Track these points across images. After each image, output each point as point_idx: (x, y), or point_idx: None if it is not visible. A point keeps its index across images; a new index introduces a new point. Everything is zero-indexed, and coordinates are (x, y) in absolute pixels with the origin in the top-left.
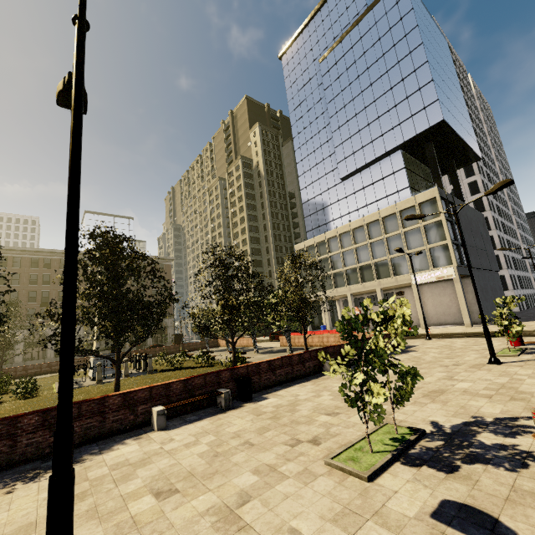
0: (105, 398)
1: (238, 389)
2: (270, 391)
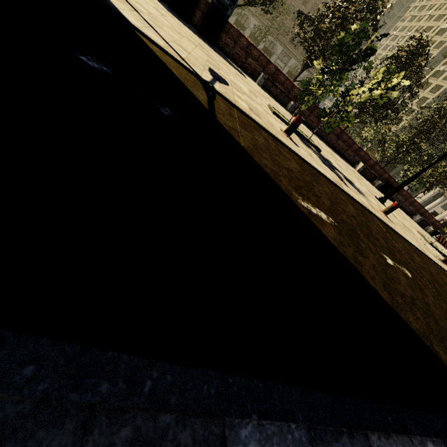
0: (355, 143)
1: (384, 186)
2: (389, 199)
